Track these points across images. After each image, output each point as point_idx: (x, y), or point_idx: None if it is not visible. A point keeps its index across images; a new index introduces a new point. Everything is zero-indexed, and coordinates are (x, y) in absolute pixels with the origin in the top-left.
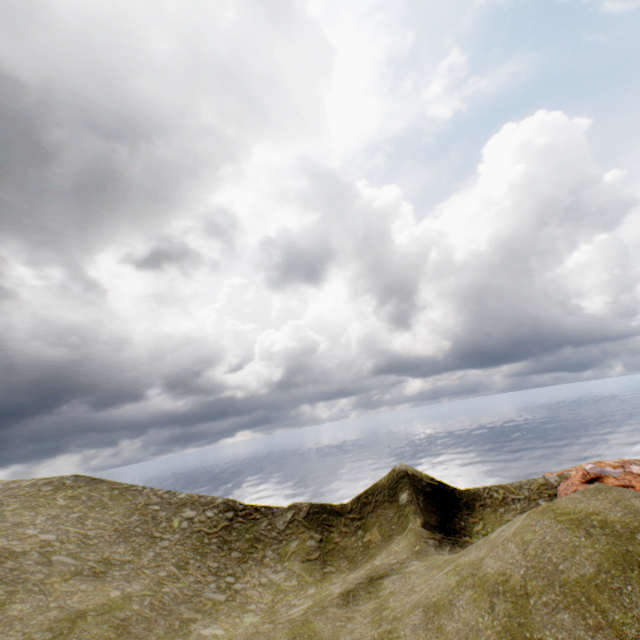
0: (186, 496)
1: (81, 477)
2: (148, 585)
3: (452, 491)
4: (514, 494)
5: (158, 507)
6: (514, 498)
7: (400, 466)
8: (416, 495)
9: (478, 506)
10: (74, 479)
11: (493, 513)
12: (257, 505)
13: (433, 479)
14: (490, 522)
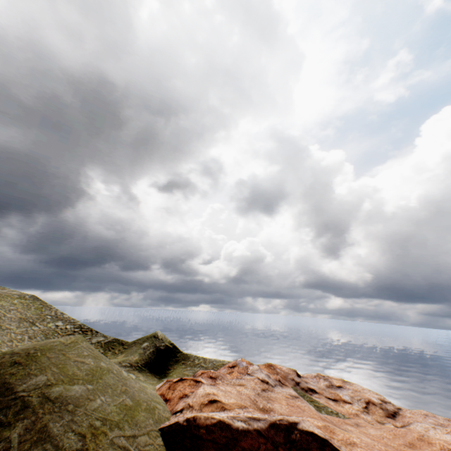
0: (67, 317)
1: (35, 296)
2: (4, 339)
3: (177, 352)
4: (204, 364)
5: (50, 317)
6: (202, 365)
7: (159, 331)
8: (150, 346)
9: (181, 363)
10: (31, 296)
11: (183, 368)
12: (93, 331)
13: (172, 343)
14: (176, 372)
